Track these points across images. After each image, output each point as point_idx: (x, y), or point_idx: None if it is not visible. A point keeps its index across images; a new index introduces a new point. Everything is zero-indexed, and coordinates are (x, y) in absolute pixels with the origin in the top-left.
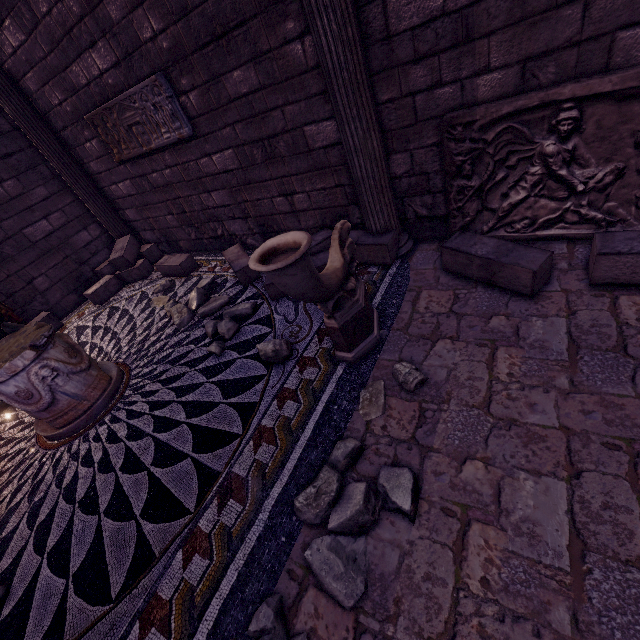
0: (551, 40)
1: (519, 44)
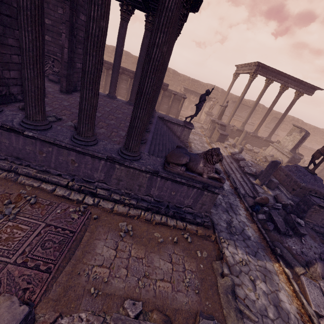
0: (51, 49)
1: (47, 47)
